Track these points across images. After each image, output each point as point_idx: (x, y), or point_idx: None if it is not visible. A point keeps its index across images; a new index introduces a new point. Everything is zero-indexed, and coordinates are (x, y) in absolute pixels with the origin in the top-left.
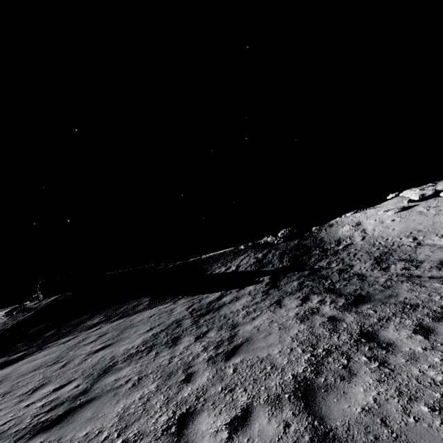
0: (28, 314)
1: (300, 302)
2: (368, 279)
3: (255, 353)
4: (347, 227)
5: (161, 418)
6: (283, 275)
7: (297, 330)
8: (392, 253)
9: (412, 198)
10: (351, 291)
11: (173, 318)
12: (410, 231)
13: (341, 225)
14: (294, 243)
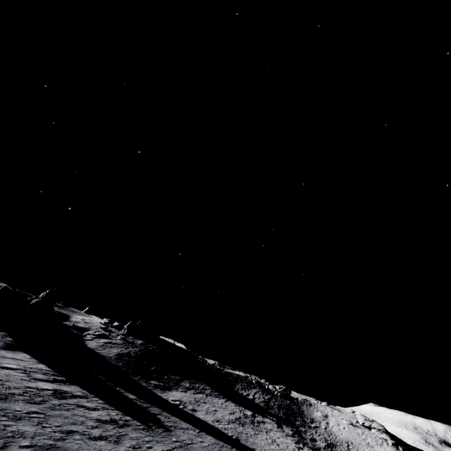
0: (137, 349)
1: (295, 442)
2: (322, 450)
3: (286, 448)
4: (319, 413)
5: (270, 449)
6: (283, 423)
7: (297, 450)
8: (335, 446)
9: (359, 421)
10: (315, 450)
11: (237, 413)
12: (348, 440)
13: (316, 409)
14: (287, 403)
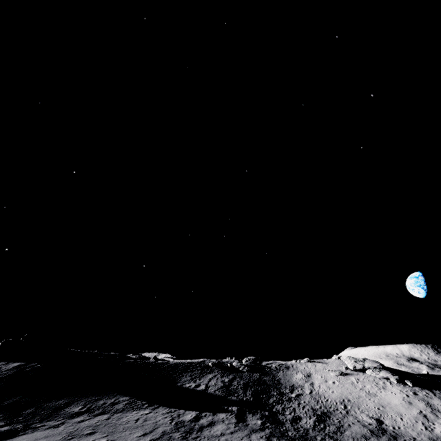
0: None
1: None
2: (310, 434)
3: None
4: (300, 374)
5: None
6: (248, 410)
7: None
8: (329, 415)
9: (348, 366)
10: None
11: (161, 427)
12: (343, 398)
13: (296, 370)
14: (256, 377)
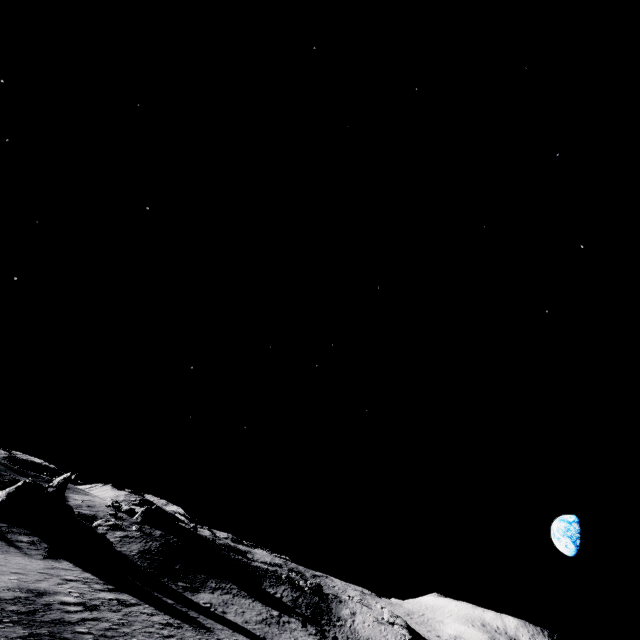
0: (157, 543)
1: None
2: None
3: None
4: (348, 610)
5: None
6: (309, 622)
7: None
8: None
9: (384, 617)
10: None
11: (264, 614)
12: (369, 637)
13: (346, 606)
14: (316, 600)
